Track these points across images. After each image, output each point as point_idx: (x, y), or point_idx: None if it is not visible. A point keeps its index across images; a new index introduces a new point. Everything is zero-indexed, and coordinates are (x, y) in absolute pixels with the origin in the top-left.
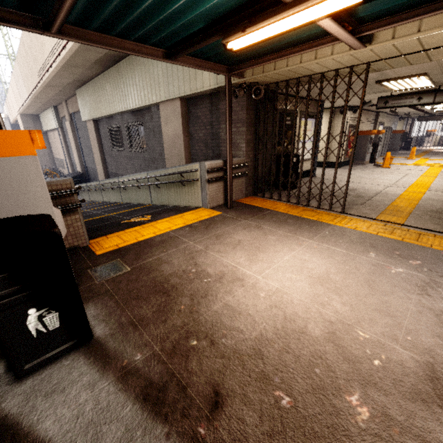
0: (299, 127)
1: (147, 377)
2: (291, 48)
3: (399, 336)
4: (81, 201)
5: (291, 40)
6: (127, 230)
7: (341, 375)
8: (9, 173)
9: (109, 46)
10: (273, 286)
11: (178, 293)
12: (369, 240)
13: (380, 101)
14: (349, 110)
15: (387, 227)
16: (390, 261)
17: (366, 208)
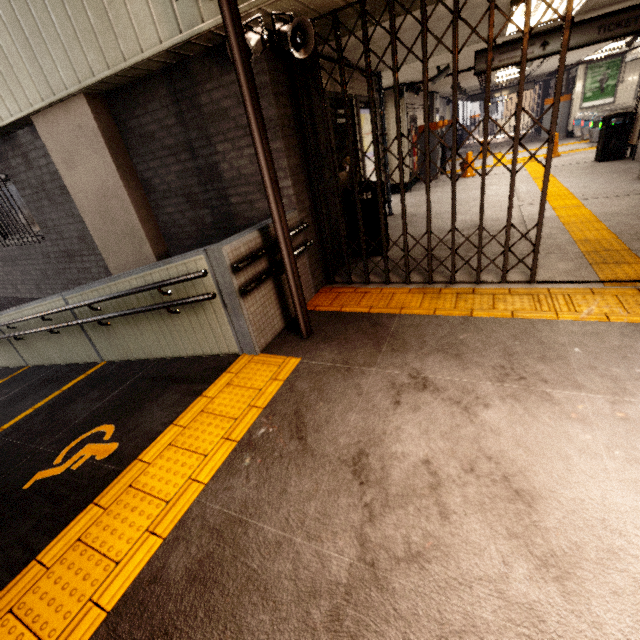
0: (359, 128)
1: None
2: None
3: None
4: None
5: None
6: (46, 549)
7: None
8: None
9: None
10: None
11: None
12: None
13: (479, 59)
14: (407, 90)
15: None
16: None
17: (552, 259)
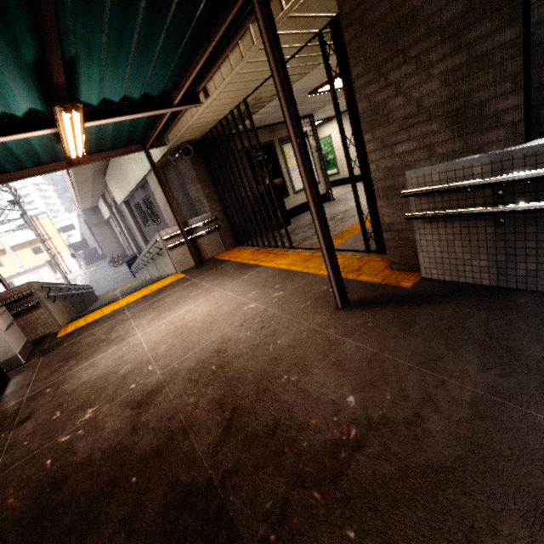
0: (283, 156)
1: (6, 413)
2: (156, 121)
3: (172, 365)
4: (46, 297)
5: (145, 119)
6: (96, 311)
7: (102, 397)
8: None
9: (14, 180)
10: (140, 340)
11: (75, 358)
12: (271, 277)
13: None
14: None
15: (311, 256)
16: (258, 297)
17: None
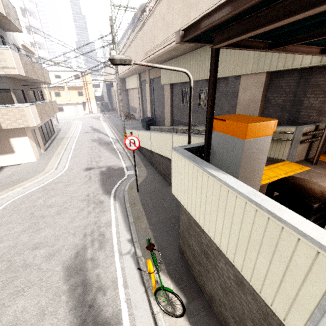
0: None
1: None
2: None
3: None
4: None
5: None
6: None
7: None
8: (259, 146)
9: (295, 52)
10: None
11: None
12: None
13: None
14: None
15: None
16: None
17: None
